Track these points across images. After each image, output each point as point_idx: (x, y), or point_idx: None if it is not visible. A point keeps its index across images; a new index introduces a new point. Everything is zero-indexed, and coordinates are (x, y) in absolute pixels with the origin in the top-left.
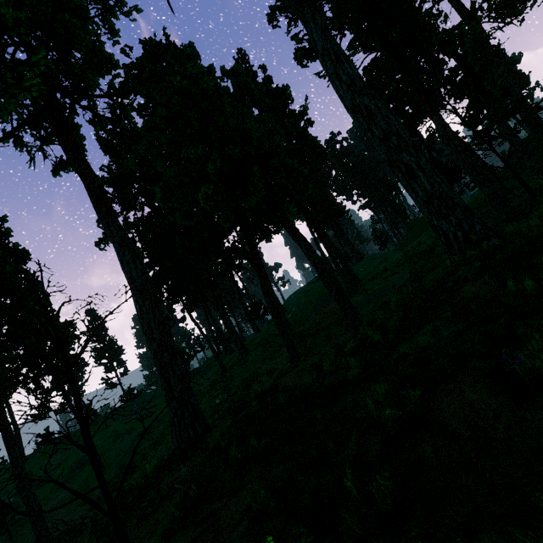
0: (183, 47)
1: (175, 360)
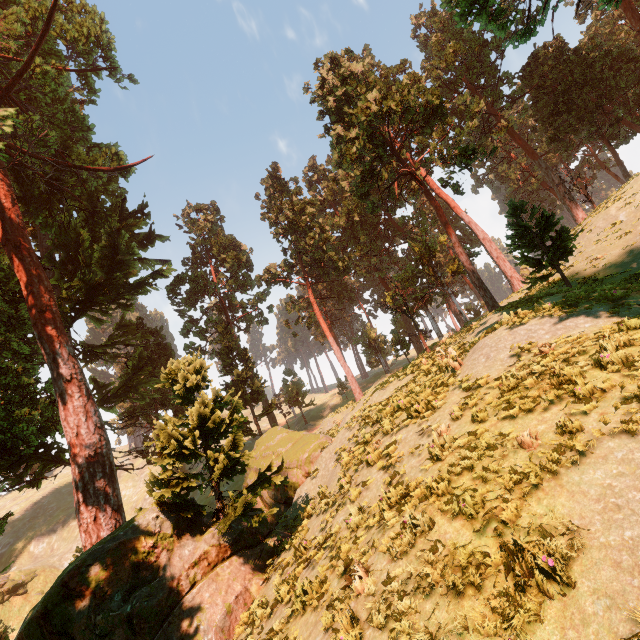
0: (558, 49)
1: (577, 206)
